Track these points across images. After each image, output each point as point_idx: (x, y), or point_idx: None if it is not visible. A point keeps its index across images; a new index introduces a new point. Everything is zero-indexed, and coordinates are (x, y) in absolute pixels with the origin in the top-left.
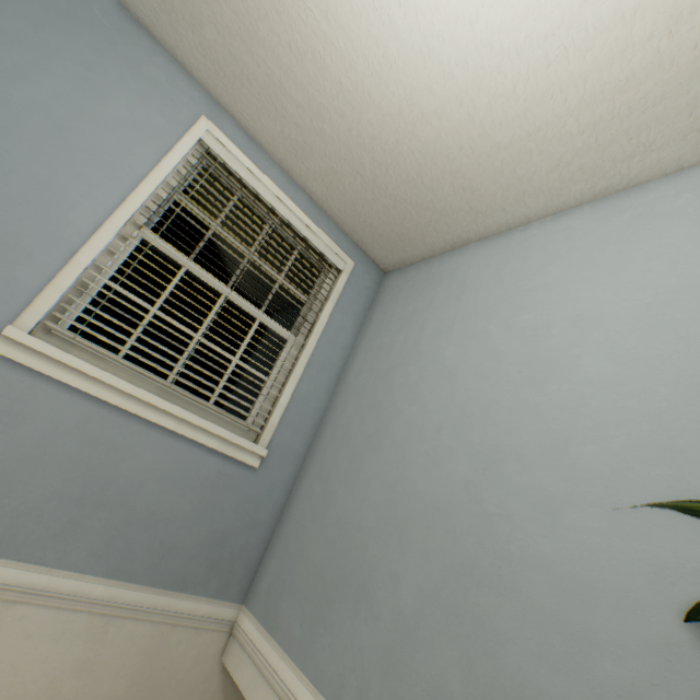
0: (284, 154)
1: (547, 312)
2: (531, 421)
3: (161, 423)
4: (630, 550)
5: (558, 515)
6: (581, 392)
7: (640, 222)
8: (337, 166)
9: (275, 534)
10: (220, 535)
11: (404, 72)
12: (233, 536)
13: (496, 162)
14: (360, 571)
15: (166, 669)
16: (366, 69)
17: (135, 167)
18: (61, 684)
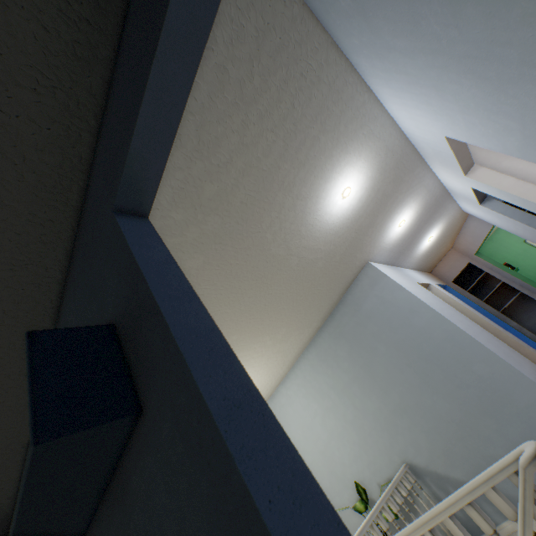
0: None
1: None
2: None
3: None
4: (345, 499)
5: (334, 503)
6: (312, 467)
7: (282, 407)
8: None
9: None
10: None
11: None
12: None
13: None
14: None
15: None
16: None
17: None
18: None
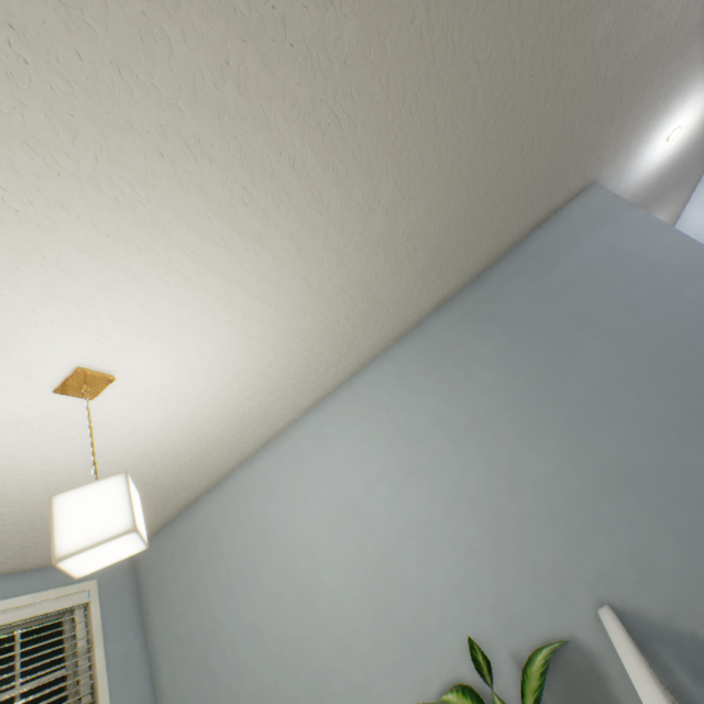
0: None
1: (287, 545)
2: (324, 638)
3: None
4: (404, 688)
5: (371, 695)
6: (335, 599)
7: (298, 460)
8: (29, 543)
9: None
10: None
11: (74, 479)
12: None
13: (189, 467)
14: None
15: None
16: (31, 494)
17: None
18: None
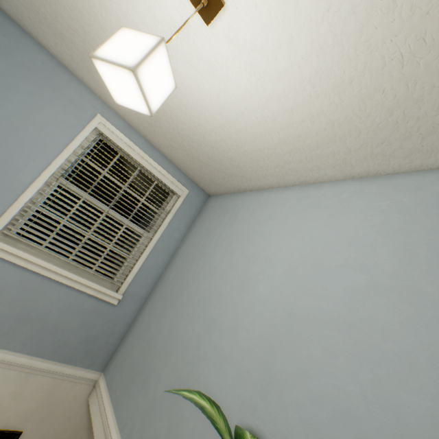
0: (146, 133)
1: (259, 249)
2: (231, 311)
3: (62, 281)
4: (238, 391)
5: (222, 365)
6: (253, 301)
7: (311, 207)
8: (172, 144)
9: (124, 338)
10: (92, 337)
11: (192, 111)
12: (100, 338)
13: (248, 158)
14: (148, 369)
15: (58, 400)
16: (174, 106)
17: (56, 147)
18: (4, 401)
